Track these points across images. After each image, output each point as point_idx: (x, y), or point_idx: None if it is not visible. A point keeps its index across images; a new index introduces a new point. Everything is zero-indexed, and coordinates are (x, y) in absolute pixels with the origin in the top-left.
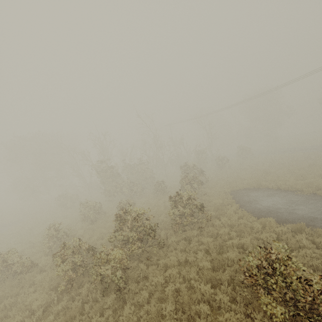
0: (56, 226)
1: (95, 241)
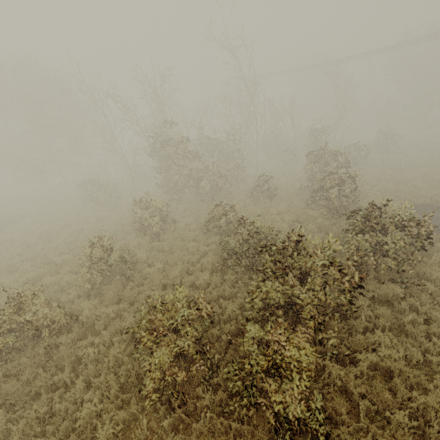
0: (98, 243)
1: (178, 277)
